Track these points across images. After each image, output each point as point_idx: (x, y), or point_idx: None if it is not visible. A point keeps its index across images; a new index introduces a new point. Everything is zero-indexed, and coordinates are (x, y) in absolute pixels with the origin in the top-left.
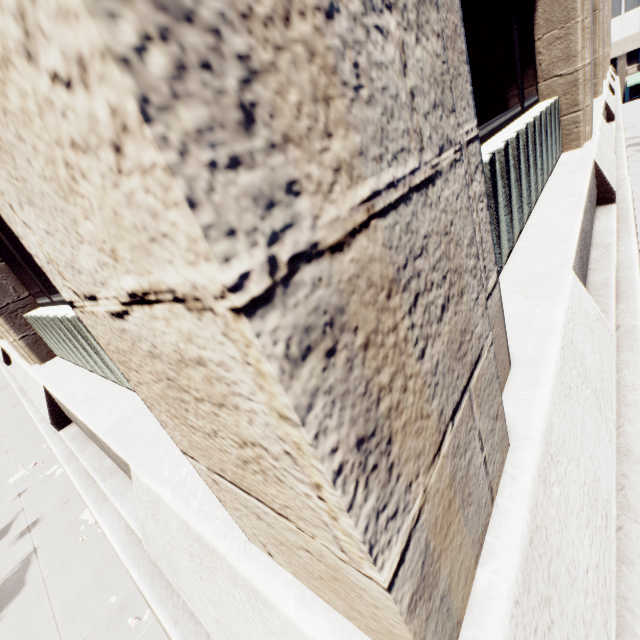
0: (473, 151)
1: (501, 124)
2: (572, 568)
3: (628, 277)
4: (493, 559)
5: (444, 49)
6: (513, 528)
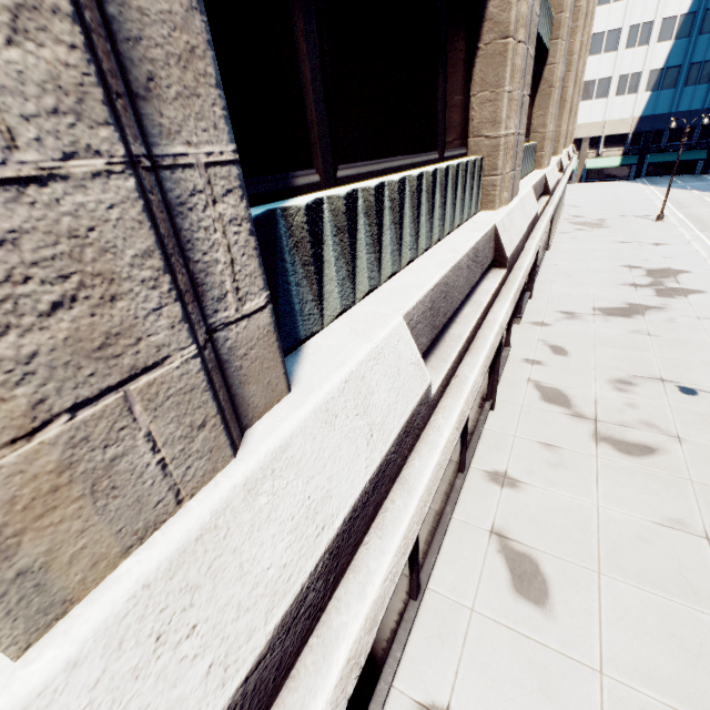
0: (223, 174)
1: (405, 165)
2: (248, 564)
3: (486, 335)
4: (147, 550)
5: (90, 62)
6: (183, 525)
